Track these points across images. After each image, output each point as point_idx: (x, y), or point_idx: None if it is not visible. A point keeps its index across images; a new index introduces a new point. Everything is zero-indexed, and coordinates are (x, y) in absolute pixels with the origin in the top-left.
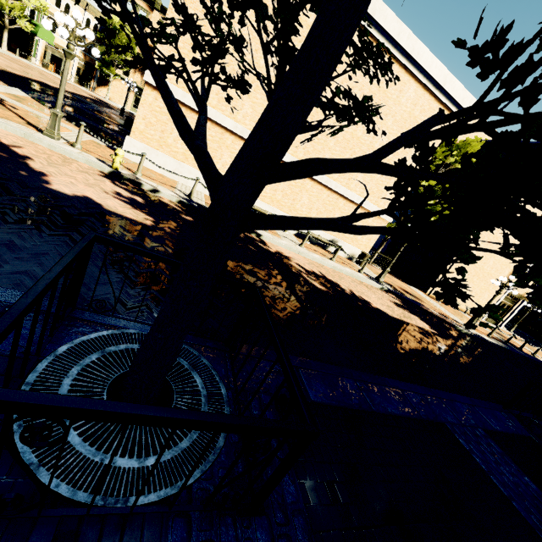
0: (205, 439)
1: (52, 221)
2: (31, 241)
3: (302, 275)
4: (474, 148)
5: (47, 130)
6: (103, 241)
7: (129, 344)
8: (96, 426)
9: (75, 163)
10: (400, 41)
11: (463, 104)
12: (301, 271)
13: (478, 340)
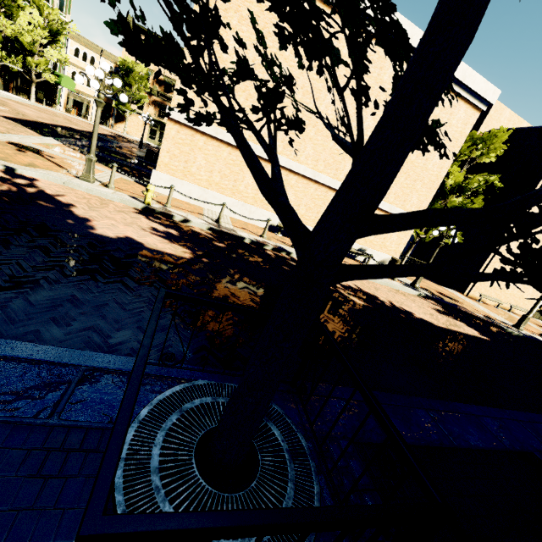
0: (301, 506)
1: (104, 268)
2: (90, 293)
3: (340, 291)
4: (501, 139)
5: (83, 175)
6: (173, 297)
7: (202, 398)
8: (194, 502)
9: (112, 204)
10: (414, 44)
11: (486, 96)
12: (338, 287)
13: (532, 341)
